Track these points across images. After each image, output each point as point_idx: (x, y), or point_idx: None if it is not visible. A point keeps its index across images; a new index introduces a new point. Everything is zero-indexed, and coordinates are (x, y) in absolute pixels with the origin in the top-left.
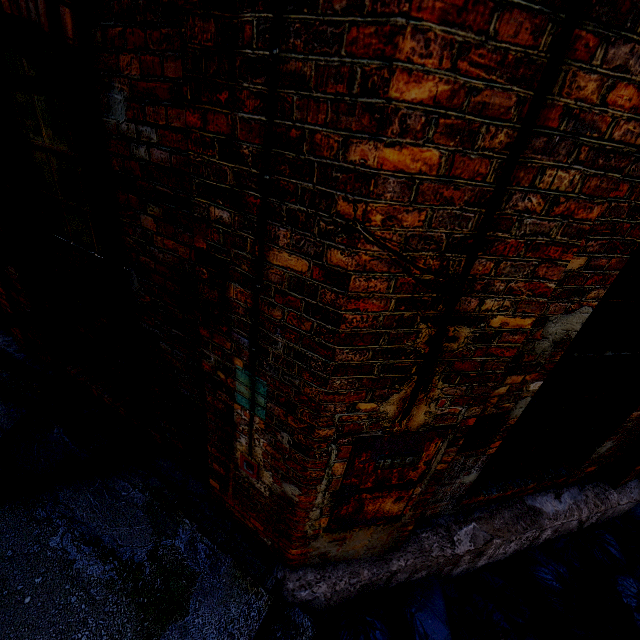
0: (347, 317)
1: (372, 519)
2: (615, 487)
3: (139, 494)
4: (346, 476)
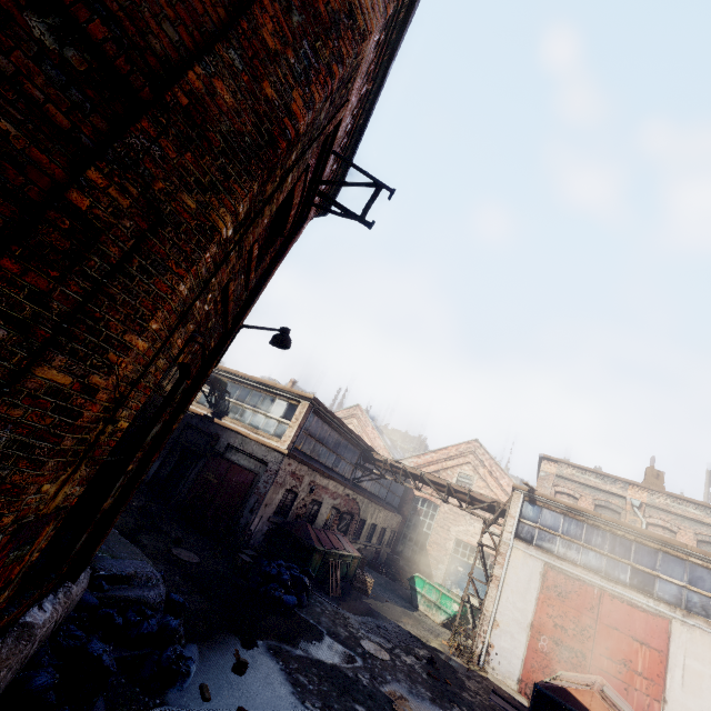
0: (85, 414)
1: None
2: (76, 581)
3: None
4: None
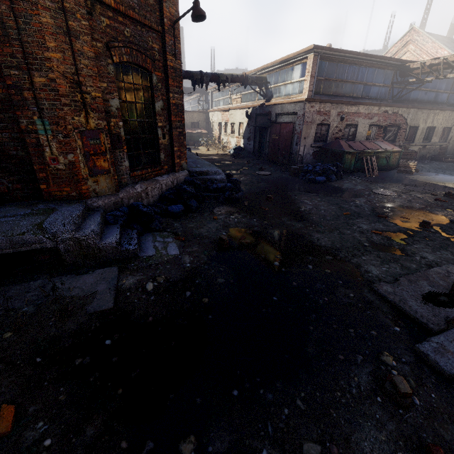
0: (60, 89)
1: (101, 171)
2: (176, 172)
3: (10, 208)
4: (84, 147)
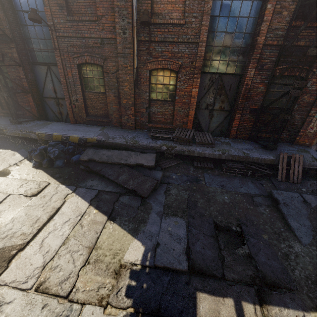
0: None
1: None
2: None
3: (285, 146)
4: None
